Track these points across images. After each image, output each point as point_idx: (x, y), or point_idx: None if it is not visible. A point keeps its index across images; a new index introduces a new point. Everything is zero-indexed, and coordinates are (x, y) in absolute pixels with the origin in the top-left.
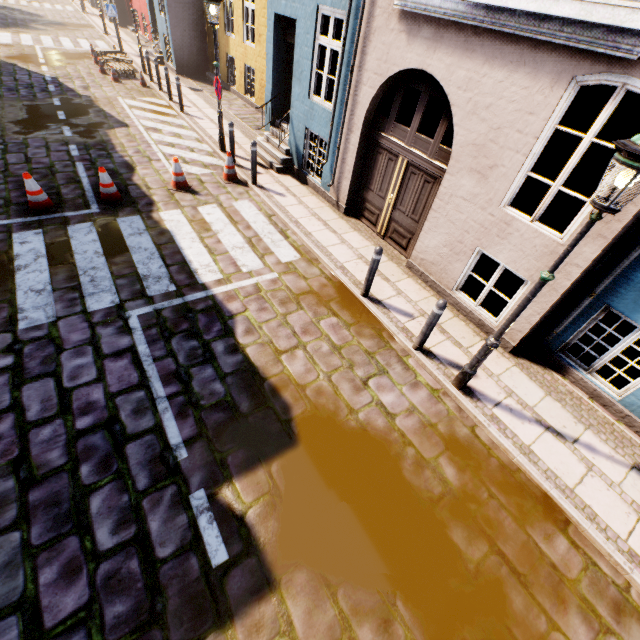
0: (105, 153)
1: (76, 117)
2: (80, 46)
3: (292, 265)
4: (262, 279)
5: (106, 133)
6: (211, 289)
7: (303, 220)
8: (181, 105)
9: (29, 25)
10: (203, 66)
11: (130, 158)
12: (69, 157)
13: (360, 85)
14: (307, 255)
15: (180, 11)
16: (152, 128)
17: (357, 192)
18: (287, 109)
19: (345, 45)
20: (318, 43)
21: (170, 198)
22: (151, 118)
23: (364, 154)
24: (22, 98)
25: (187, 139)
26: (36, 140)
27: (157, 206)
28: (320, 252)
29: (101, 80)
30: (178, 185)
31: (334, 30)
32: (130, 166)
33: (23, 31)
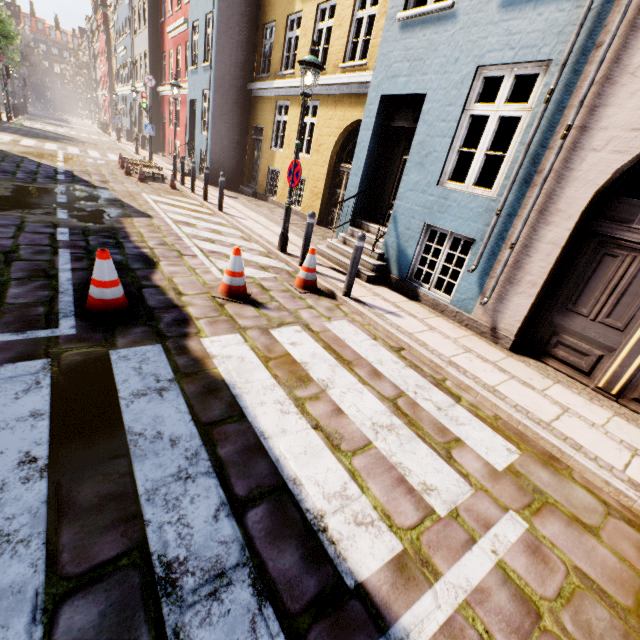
0: (112, 241)
1: (82, 202)
2: (108, 157)
3: (524, 479)
4: (501, 543)
5: (119, 220)
6: (396, 620)
7: (460, 360)
8: (220, 203)
9: (60, 140)
10: (237, 180)
11: (150, 250)
12: (50, 241)
13: (582, 152)
14: (526, 444)
15: (224, 129)
16: (183, 221)
17: (537, 316)
18: (375, 206)
19: (549, 100)
20: (469, 114)
21: (218, 311)
22: (181, 213)
23: (564, 257)
24: (15, 179)
25: (230, 236)
26: (6, 217)
27: (196, 325)
28: (557, 439)
29: (124, 179)
30: (232, 291)
31: (509, 92)
32: (149, 260)
33: (51, 142)
